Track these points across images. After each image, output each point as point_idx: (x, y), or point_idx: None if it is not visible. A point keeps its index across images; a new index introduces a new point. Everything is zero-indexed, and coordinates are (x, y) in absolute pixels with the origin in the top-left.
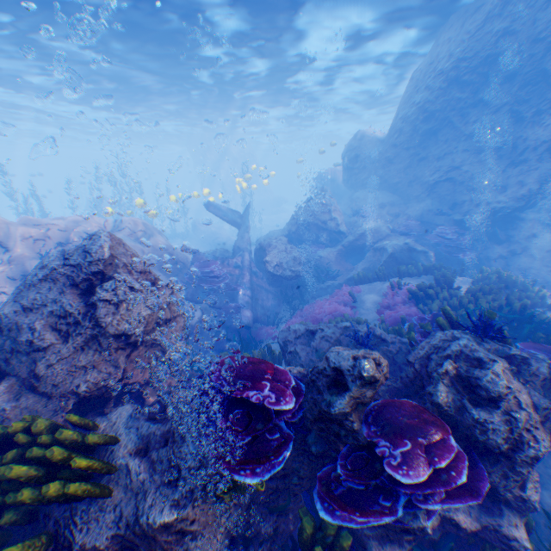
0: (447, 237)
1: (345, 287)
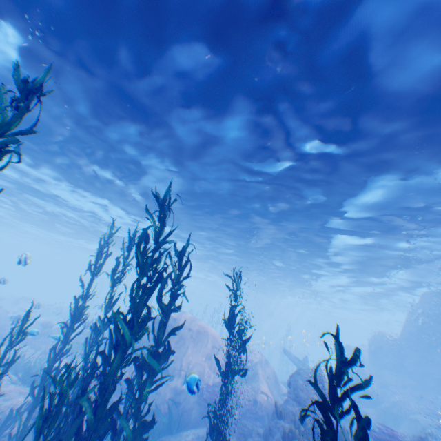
0: None
1: None
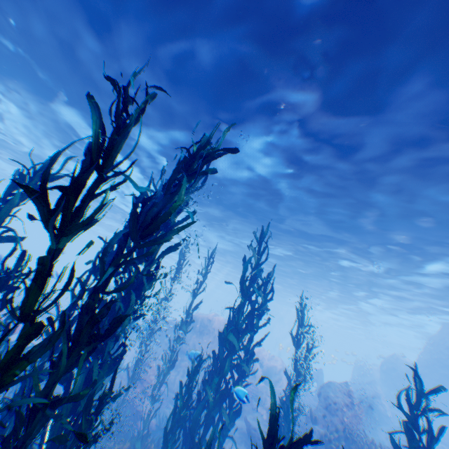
0: None
1: None
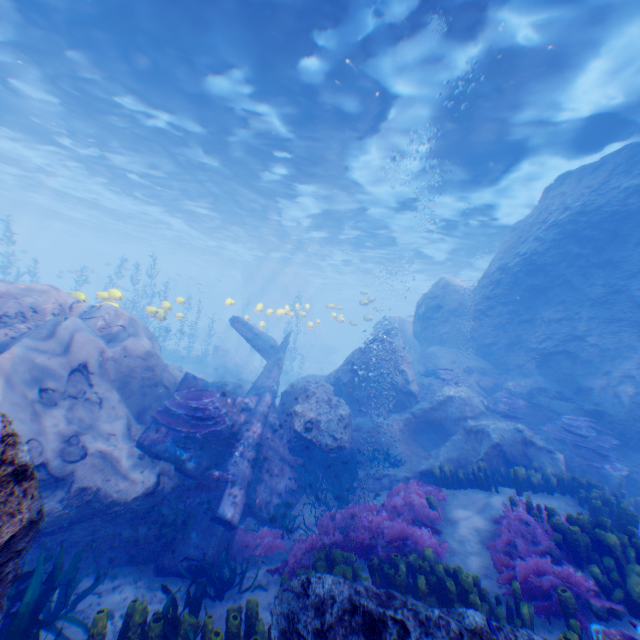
0: (580, 432)
1: (419, 486)
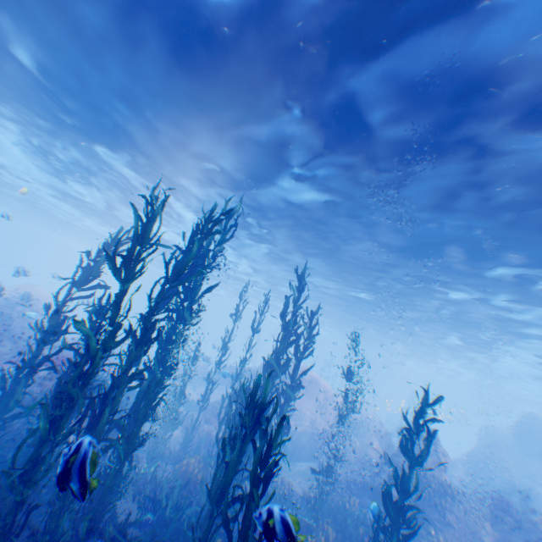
0: None
1: None
